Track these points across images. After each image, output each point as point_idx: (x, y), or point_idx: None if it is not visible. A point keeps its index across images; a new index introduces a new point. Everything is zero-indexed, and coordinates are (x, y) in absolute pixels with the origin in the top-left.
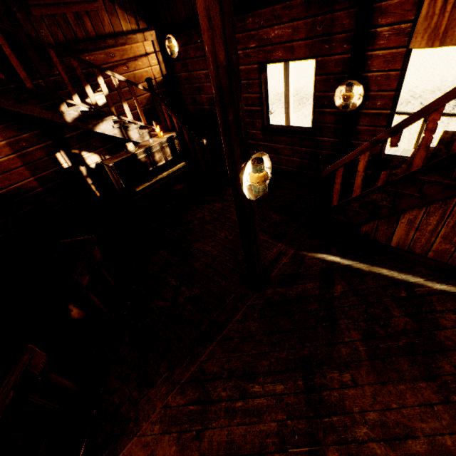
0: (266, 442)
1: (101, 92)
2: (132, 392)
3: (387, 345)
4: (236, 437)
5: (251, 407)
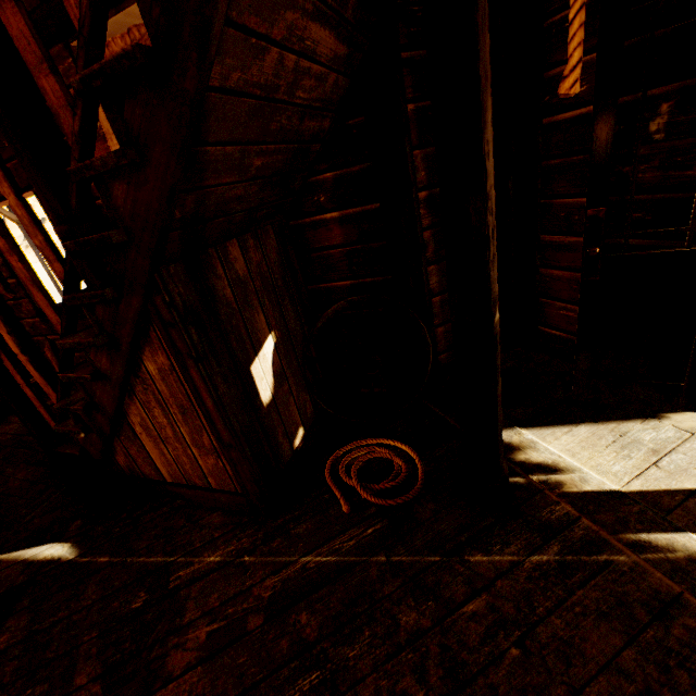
0: None
1: None
2: None
3: None
4: None
5: None
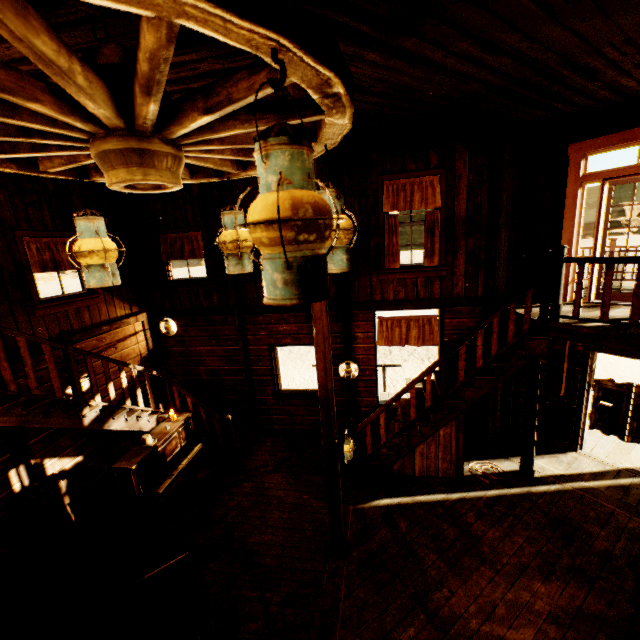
0: None
1: (83, 378)
2: None
3: (453, 553)
4: None
5: None
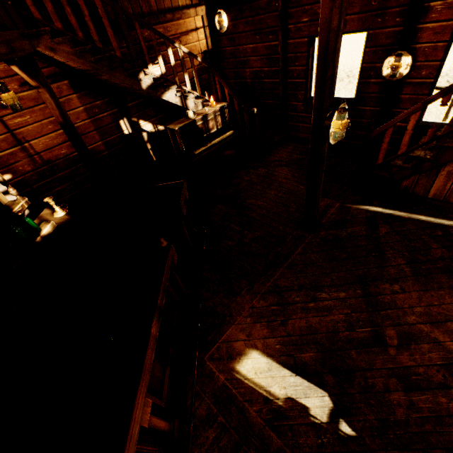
0: (337, 326)
1: (157, 64)
2: (222, 299)
3: (428, 267)
4: (313, 324)
5: (321, 306)
